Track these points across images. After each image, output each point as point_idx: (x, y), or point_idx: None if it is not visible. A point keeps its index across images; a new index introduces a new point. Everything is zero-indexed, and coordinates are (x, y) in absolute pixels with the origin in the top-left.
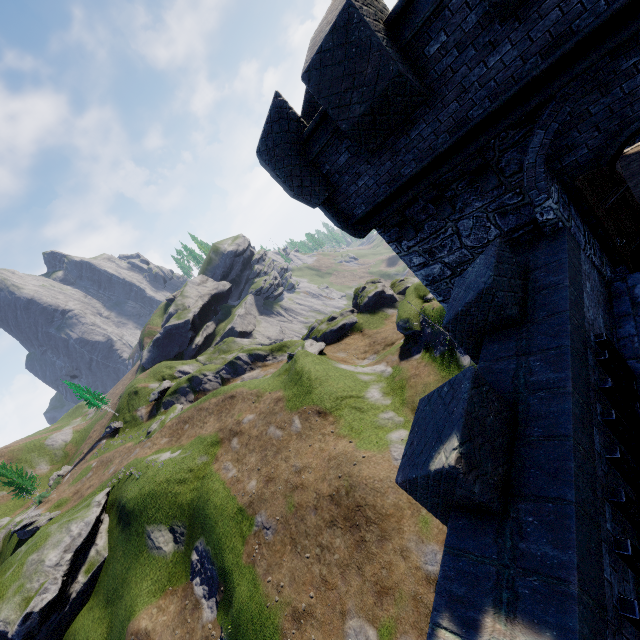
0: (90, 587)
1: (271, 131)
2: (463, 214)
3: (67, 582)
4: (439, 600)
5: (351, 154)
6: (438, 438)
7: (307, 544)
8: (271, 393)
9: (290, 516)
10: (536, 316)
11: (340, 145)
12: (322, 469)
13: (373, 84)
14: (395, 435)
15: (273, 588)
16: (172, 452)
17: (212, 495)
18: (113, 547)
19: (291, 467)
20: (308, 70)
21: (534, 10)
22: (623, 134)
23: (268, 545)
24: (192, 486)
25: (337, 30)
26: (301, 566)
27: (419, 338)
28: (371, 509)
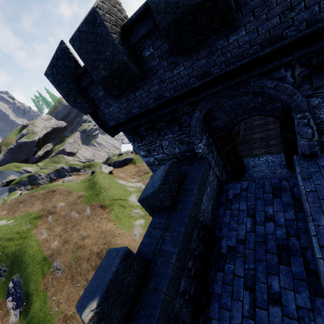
0: None
1: (56, 63)
2: (164, 138)
3: None
4: None
5: (105, 92)
6: (94, 293)
7: (79, 279)
8: (77, 192)
9: (73, 263)
10: (178, 207)
11: (99, 85)
12: (96, 238)
13: (111, 62)
14: (138, 222)
15: (55, 304)
16: (7, 220)
17: (29, 249)
18: None
19: (79, 235)
20: (72, 38)
21: (194, 54)
22: (235, 120)
23: (57, 279)
24: (17, 242)
25: (88, 22)
26: (74, 291)
27: None
28: None
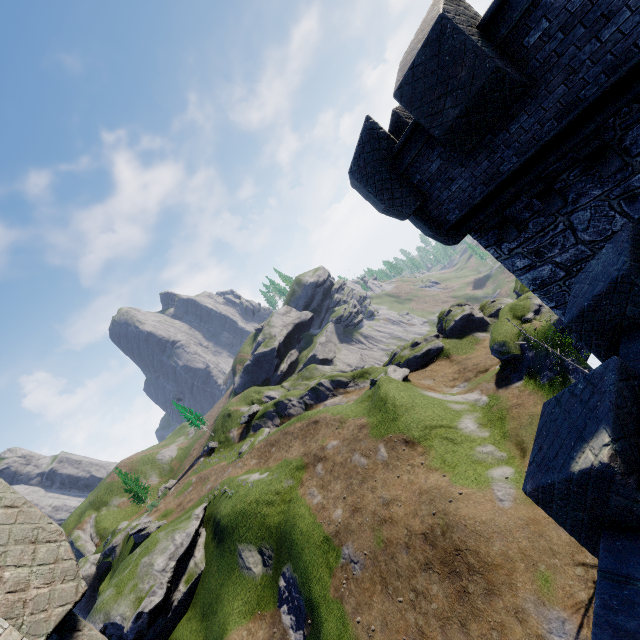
0: (189, 598)
1: (362, 151)
2: (577, 206)
3: (170, 589)
4: (599, 633)
5: (443, 160)
6: (578, 437)
7: (399, 586)
8: (354, 419)
9: (379, 552)
10: None
11: (431, 153)
12: (412, 503)
13: (468, 85)
14: (497, 472)
15: (363, 630)
16: (260, 473)
17: (298, 520)
18: (209, 561)
19: (378, 498)
20: (400, 87)
21: None
22: None
23: (356, 581)
24: (279, 509)
25: (429, 44)
26: (393, 610)
27: (519, 363)
28: (473, 555)
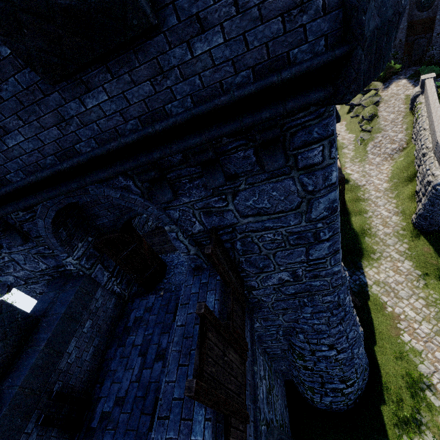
0: None
1: None
2: (12, 250)
3: None
4: None
5: None
6: None
7: None
8: None
9: None
10: (5, 382)
11: None
12: None
13: None
14: None
15: None
16: None
17: None
18: None
19: None
20: None
21: None
22: (122, 219)
23: None
24: None
25: None
26: None
27: None
28: None
